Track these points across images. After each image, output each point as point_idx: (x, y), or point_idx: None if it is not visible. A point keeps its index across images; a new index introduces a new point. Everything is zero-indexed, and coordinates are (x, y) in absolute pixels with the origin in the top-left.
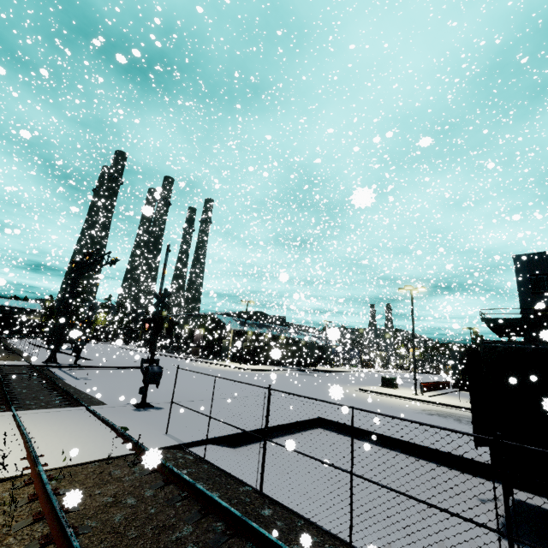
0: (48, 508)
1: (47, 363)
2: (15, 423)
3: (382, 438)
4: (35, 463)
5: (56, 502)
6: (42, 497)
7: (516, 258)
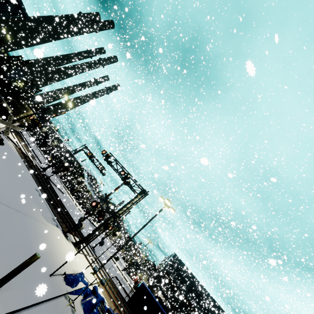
0: (116, 292)
1: (44, 170)
2: (89, 250)
3: (126, 292)
4: (108, 277)
5: (118, 292)
6: (113, 288)
7: (175, 255)
